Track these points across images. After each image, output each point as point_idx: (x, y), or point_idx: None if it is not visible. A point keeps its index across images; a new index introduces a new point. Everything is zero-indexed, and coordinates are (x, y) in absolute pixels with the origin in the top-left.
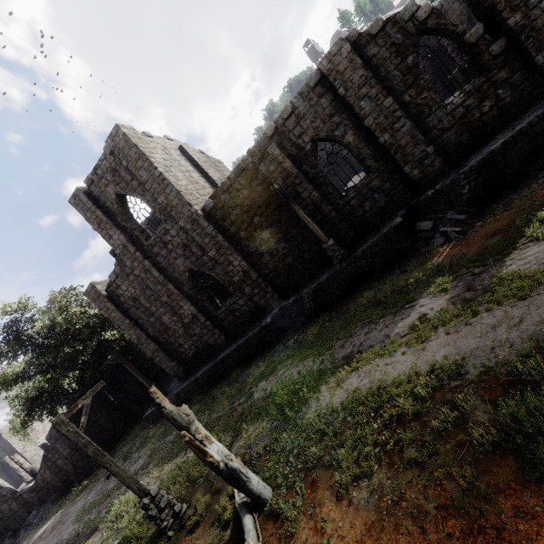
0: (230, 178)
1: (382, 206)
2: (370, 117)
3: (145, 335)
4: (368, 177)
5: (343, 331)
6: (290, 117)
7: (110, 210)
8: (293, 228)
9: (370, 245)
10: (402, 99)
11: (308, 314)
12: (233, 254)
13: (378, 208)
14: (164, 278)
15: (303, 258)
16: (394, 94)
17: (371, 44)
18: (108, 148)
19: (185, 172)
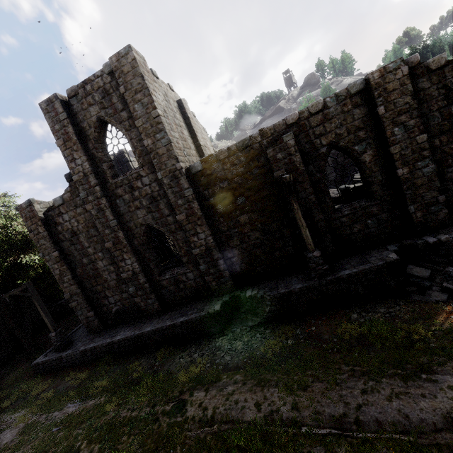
0: (230, 150)
1: (370, 233)
2: (398, 145)
3: (71, 274)
4: (368, 201)
5: (324, 370)
6: (317, 114)
7: (85, 131)
8: (275, 222)
9: (359, 271)
10: (432, 140)
11: (265, 317)
12: (202, 226)
13: (366, 234)
14: (117, 223)
15: (272, 255)
16: (427, 133)
17: (424, 77)
18: (109, 66)
19: (178, 125)
